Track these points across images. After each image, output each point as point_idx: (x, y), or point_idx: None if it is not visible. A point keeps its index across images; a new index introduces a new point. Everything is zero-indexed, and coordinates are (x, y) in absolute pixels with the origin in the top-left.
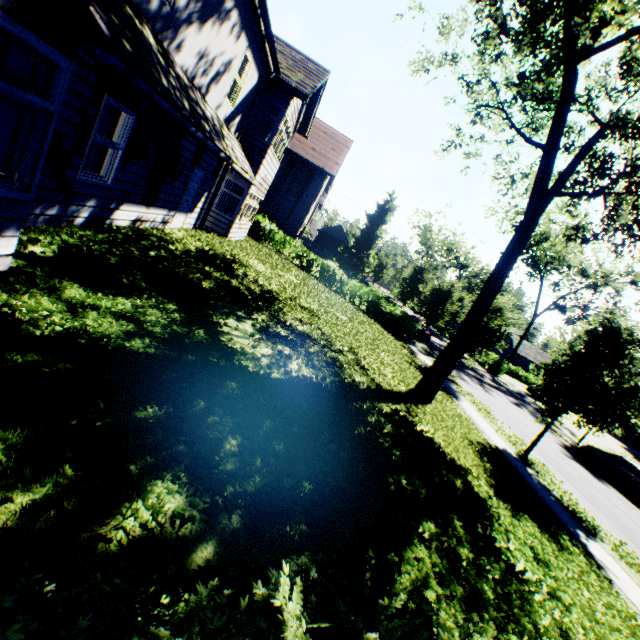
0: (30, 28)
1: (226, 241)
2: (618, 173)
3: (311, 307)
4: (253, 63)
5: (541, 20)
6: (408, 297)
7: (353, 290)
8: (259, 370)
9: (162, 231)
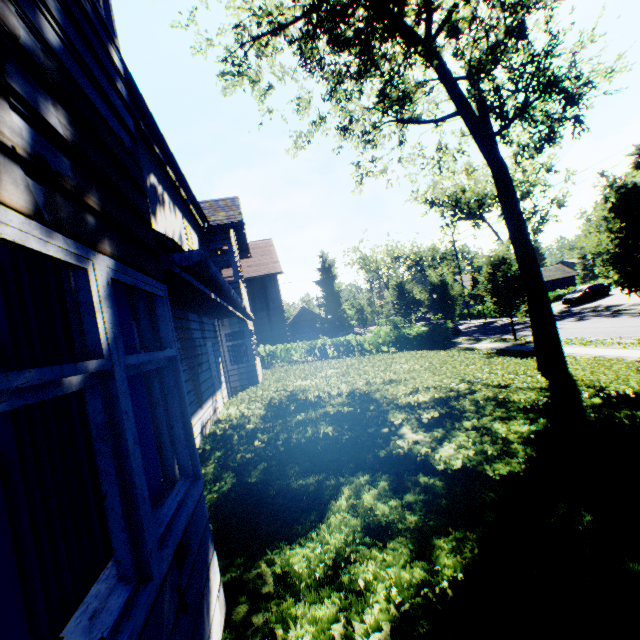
0: (133, 267)
1: (262, 385)
2: (507, 96)
3: (384, 378)
4: (190, 227)
5: (380, 43)
6: (409, 313)
7: (373, 342)
8: (516, 466)
9: (223, 420)
